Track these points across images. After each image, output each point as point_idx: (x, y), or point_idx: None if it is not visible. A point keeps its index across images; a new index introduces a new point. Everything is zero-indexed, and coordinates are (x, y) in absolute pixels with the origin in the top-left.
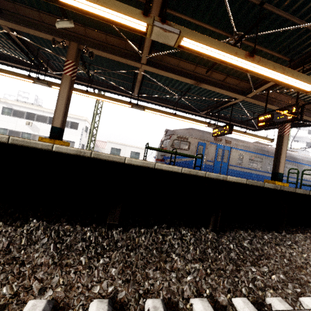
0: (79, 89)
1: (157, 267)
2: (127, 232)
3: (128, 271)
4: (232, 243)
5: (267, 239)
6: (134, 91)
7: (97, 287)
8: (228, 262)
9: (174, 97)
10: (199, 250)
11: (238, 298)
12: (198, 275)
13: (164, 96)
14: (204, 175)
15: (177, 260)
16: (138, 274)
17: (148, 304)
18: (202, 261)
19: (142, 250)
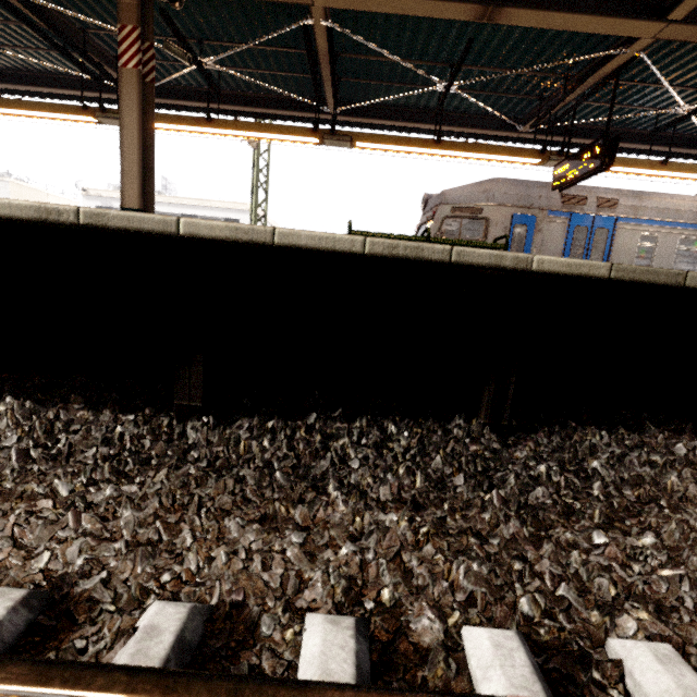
0: (191, 117)
1: (268, 515)
2: (225, 427)
3: (169, 519)
4: (548, 463)
5: (686, 455)
6: (327, 98)
7: (43, 554)
8: (511, 513)
9: (432, 90)
10: (424, 476)
11: (483, 631)
12: (381, 545)
13: (404, 96)
14: (445, 257)
15: (336, 500)
16: (186, 530)
17: (144, 618)
18: (421, 506)
19: (247, 470)
